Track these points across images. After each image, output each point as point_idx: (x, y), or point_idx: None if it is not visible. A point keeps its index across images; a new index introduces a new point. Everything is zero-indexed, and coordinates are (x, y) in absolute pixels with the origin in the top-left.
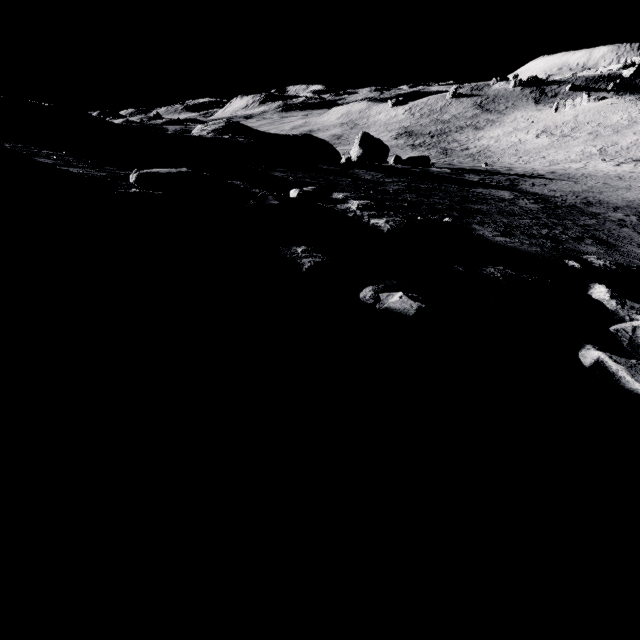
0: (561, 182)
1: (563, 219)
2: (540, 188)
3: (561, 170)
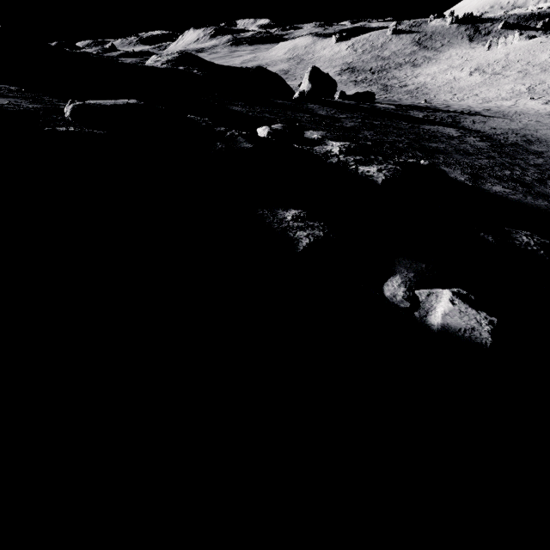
0: (498, 119)
1: (514, 158)
2: (481, 125)
3: (495, 107)
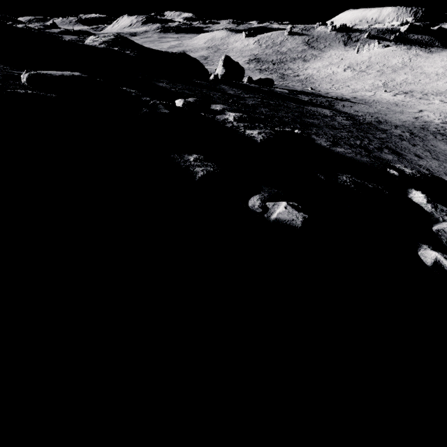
0: (361, 105)
1: (366, 133)
2: (348, 109)
3: (360, 96)
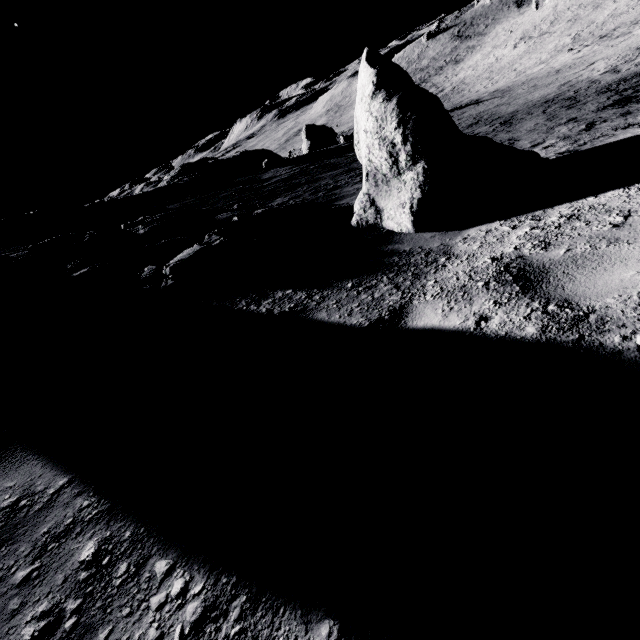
0: (486, 102)
1: None
2: None
3: (510, 83)
